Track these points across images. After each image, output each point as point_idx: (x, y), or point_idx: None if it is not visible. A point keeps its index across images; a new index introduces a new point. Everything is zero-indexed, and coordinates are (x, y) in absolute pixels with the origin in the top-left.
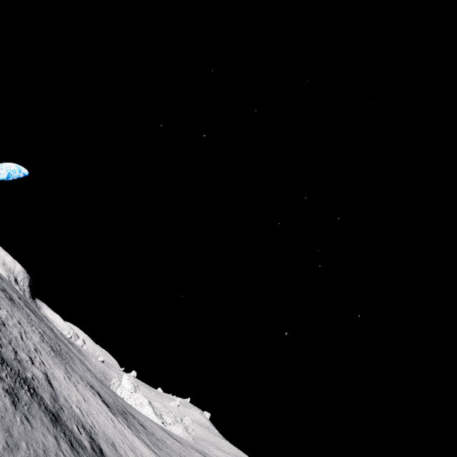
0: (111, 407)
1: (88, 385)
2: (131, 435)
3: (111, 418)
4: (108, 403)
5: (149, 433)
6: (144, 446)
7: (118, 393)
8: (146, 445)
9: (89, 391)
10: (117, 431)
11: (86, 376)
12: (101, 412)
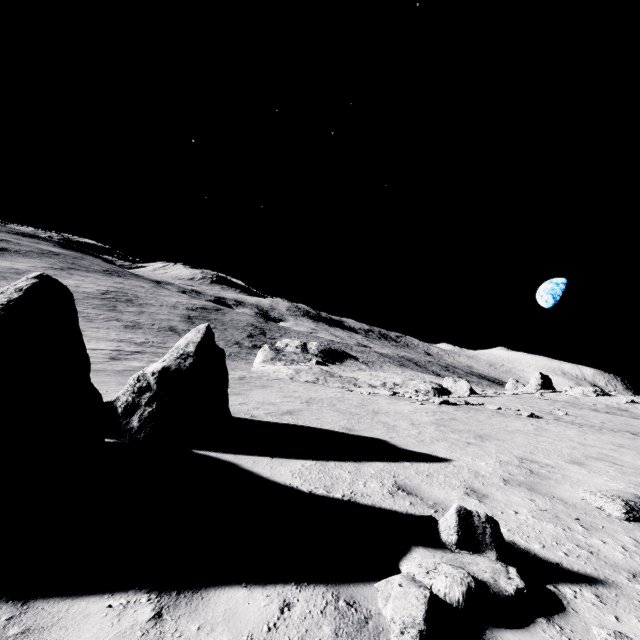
0: None
1: None
2: None
3: None
4: None
5: None
6: None
7: None
8: None
9: None
10: None
11: None
12: None
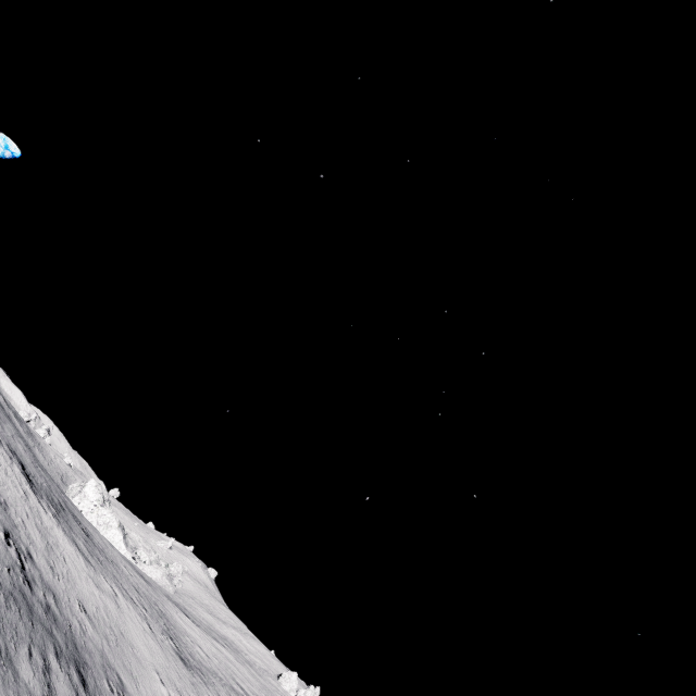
0: (36, 486)
1: (7, 448)
2: (54, 524)
3: (24, 491)
4: (35, 482)
5: (94, 545)
6: (70, 544)
7: (74, 502)
8: (75, 545)
9: (3, 451)
10: (26, 504)
11: (13, 442)
12: (10, 475)
